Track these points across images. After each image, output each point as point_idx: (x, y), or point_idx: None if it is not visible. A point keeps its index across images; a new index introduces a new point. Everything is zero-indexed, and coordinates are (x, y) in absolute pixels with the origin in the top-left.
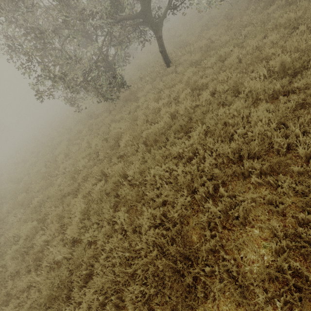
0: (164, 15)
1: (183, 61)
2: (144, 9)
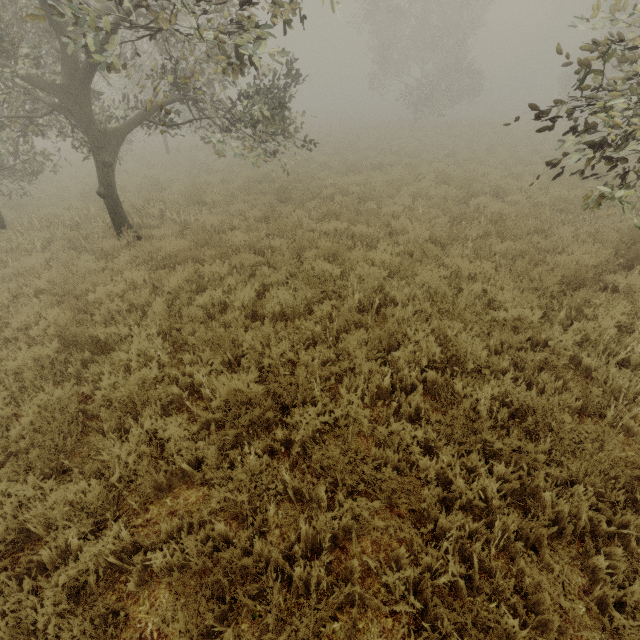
0: (130, 127)
1: (159, 236)
2: (70, 88)
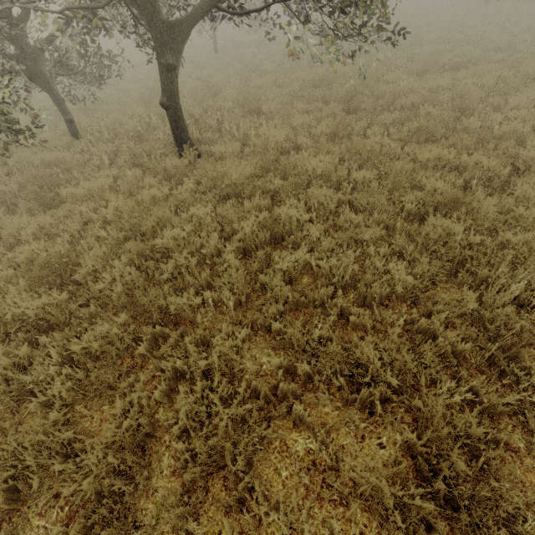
0: (196, 15)
1: (219, 154)
2: None
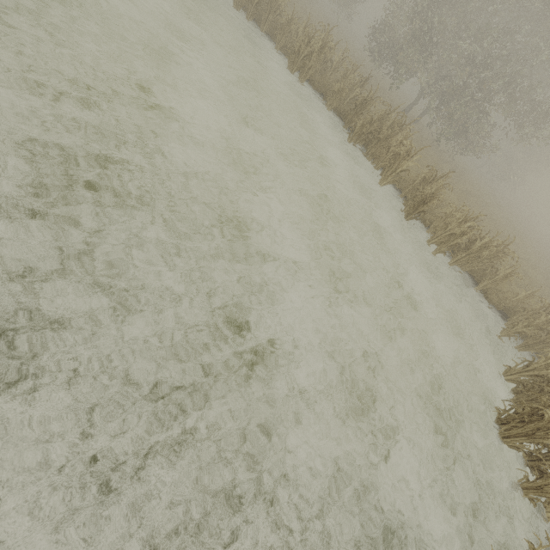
0: None
1: None
2: None
